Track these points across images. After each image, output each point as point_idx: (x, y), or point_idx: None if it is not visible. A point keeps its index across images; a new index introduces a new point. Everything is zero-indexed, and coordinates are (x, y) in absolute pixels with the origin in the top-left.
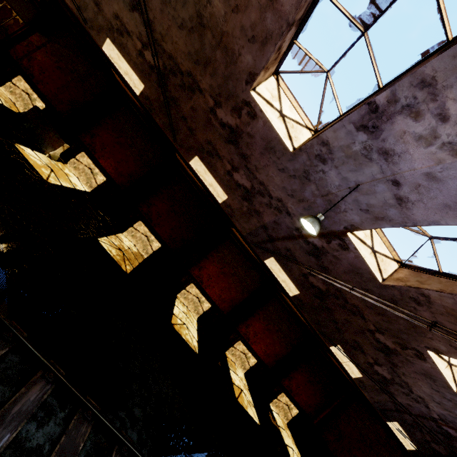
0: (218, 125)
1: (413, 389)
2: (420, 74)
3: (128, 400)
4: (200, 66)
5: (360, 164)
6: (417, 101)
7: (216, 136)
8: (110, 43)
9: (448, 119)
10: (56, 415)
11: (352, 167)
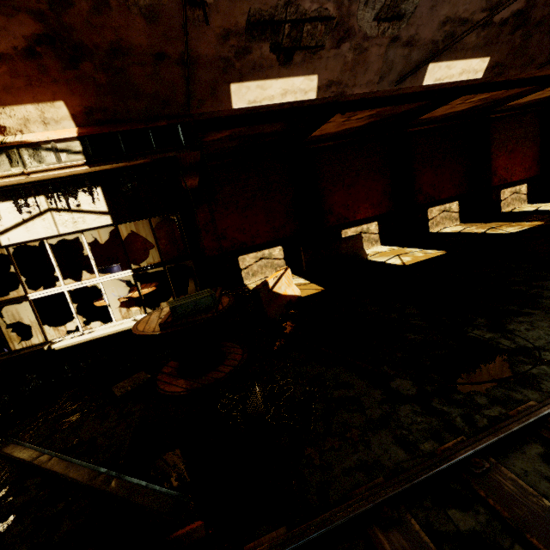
0: None
1: None
2: None
3: None
4: None
5: None
6: None
7: None
8: (433, 66)
9: None
10: None
11: None
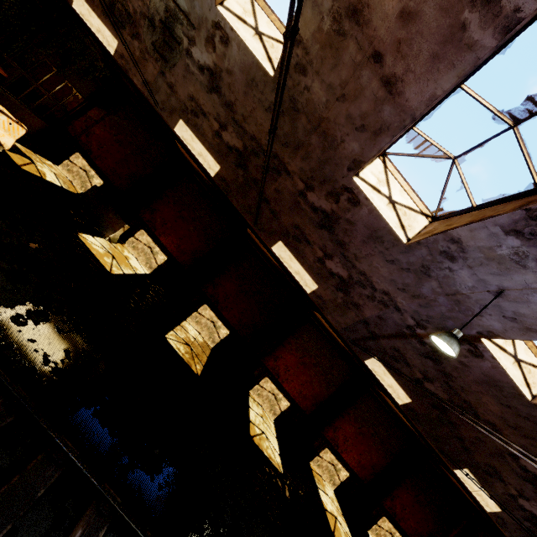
0: (309, 209)
1: None
2: None
3: None
4: (289, 148)
5: (508, 269)
6: None
7: (305, 220)
8: (183, 124)
9: None
10: None
11: (494, 270)
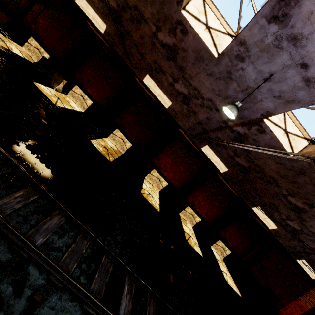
0: (160, 46)
1: None
2: None
3: (112, 232)
4: None
5: (273, 55)
6: None
7: (160, 55)
8: None
9: None
10: (69, 233)
11: (265, 59)
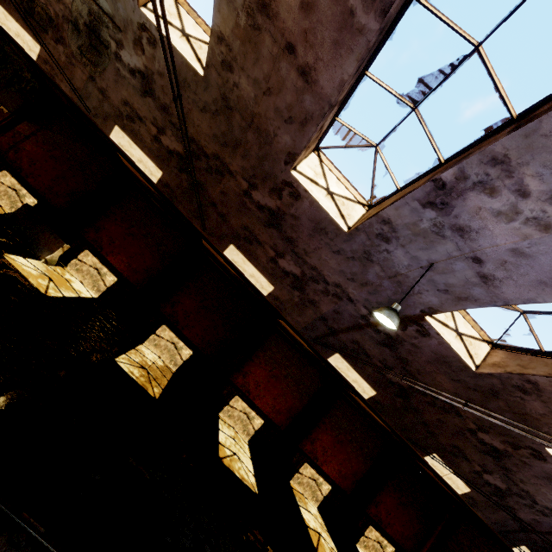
0: (255, 208)
1: (537, 499)
2: (489, 152)
3: None
4: (228, 148)
5: (432, 242)
6: (490, 177)
7: (254, 220)
8: (119, 130)
9: (529, 195)
10: None
11: (422, 245)
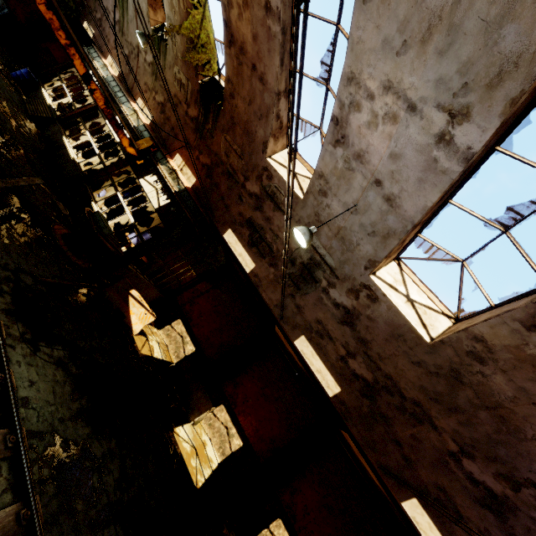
0: (463, 475)
1: None
2: None
3: None
4: (439, 404)
5: None
6: None
7: (456, 485)
8: (304, 339)
9: None
10: None
11: None
